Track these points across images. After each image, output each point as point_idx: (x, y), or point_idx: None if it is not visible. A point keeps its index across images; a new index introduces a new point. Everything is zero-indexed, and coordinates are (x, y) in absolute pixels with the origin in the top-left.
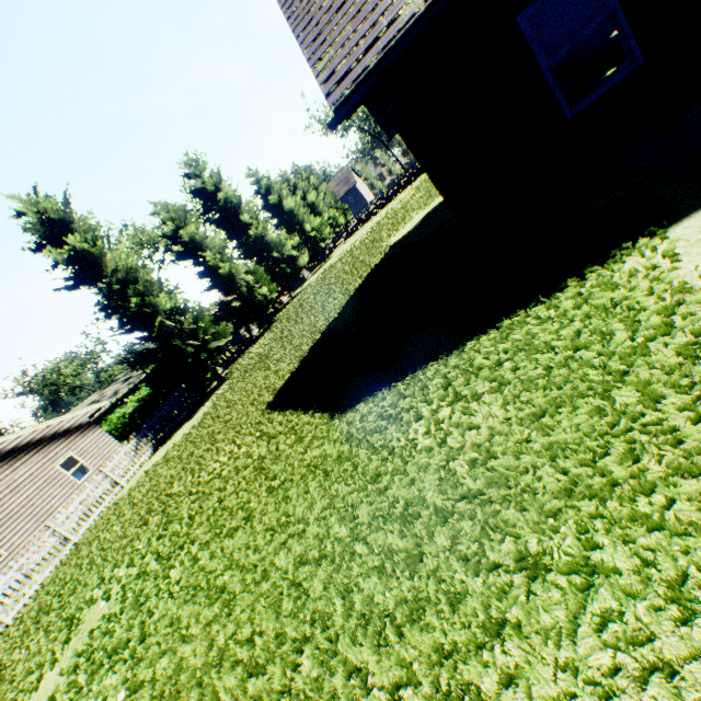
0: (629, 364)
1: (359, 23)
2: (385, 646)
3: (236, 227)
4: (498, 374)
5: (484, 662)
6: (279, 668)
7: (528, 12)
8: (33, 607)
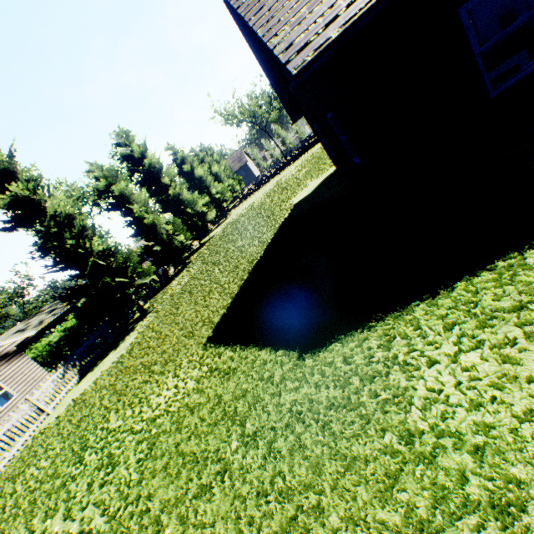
0: None
1: (315, 6)
2: None
3: (157, 187)
4: (533, 317)
5: None
6: None
7: (468, 5)
8: None
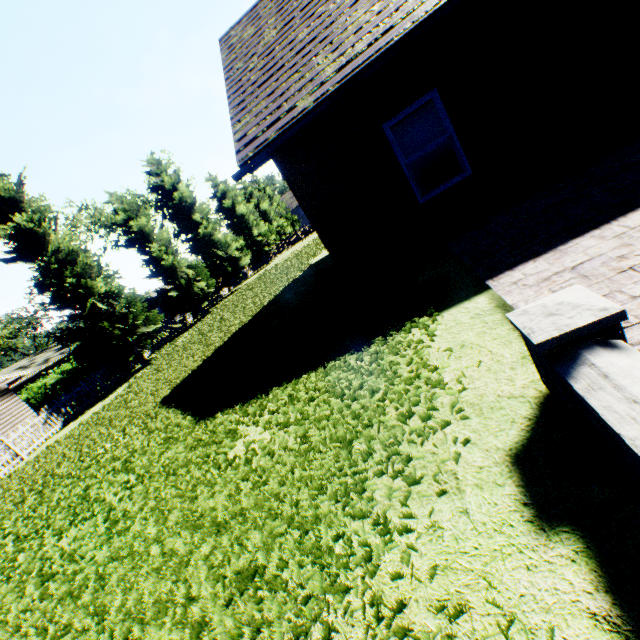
0: (372, 419)
1: (271, 102)
2: None
3: (187, 223)
4: (305, 409)
5: None
6: None
7: (391, 123)
8: None
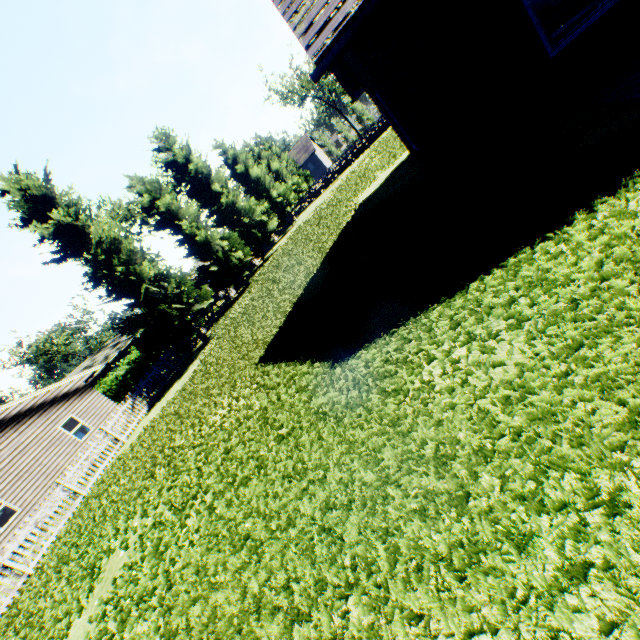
0: None
1: None
2: (442, 591)
3: (207, 196)
4: (515, 310)
5: (574, 607)
6: (326, 615)
7: None
8: (52, 557)
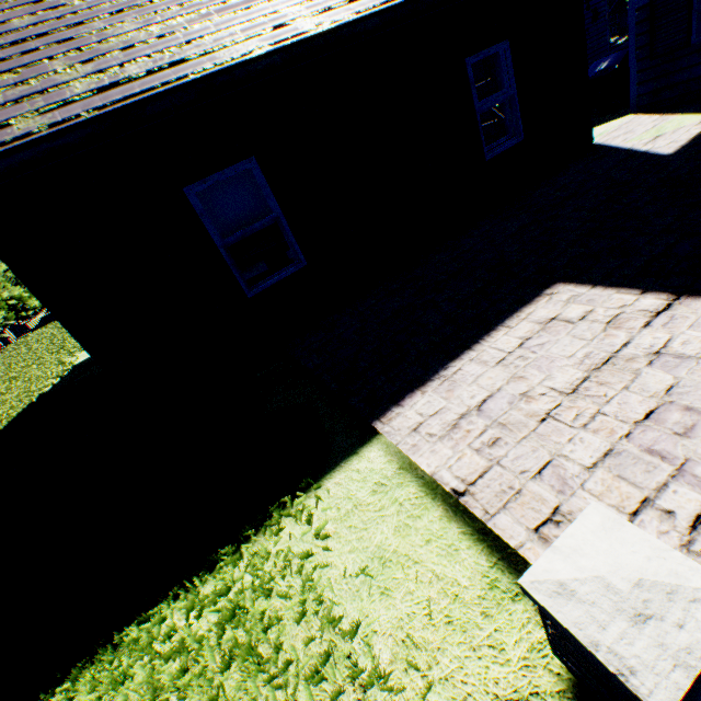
0: None
1: None
2: None
3: None
4: None
5: None
6: None
7: (197, 188)
8: None
